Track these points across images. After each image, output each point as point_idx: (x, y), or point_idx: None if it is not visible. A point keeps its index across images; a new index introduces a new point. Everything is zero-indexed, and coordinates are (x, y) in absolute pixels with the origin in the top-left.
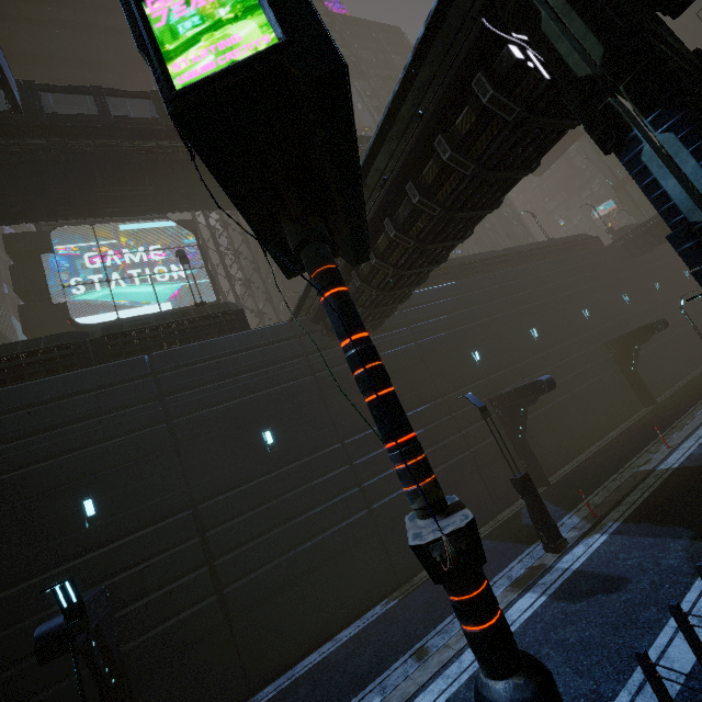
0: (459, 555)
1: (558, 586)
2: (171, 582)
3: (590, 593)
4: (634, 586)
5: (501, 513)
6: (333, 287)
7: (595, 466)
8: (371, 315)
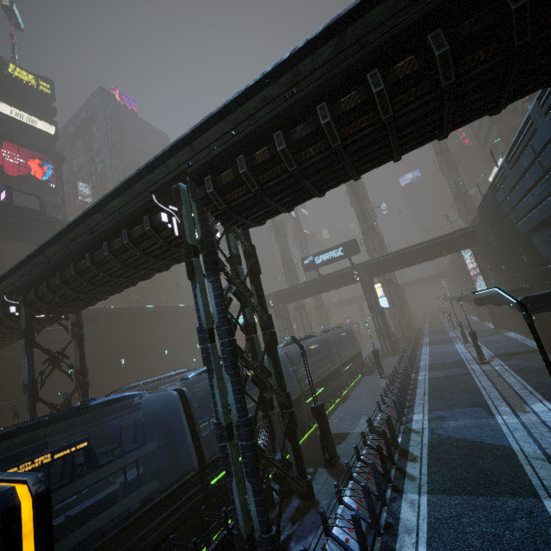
0: None
1: None
2: None
3: None
4: None
5: None
6: None
7: None
8: None
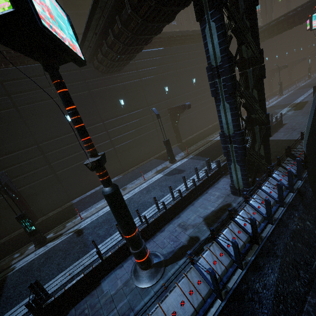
0: (92, 166)
1: (168, 172)
2: (33, 170)
3: (174, 174)
4: (185, 172)
5: (163, 151)
6: (61, 89)
7: (198, 137)
8: (115, 64)
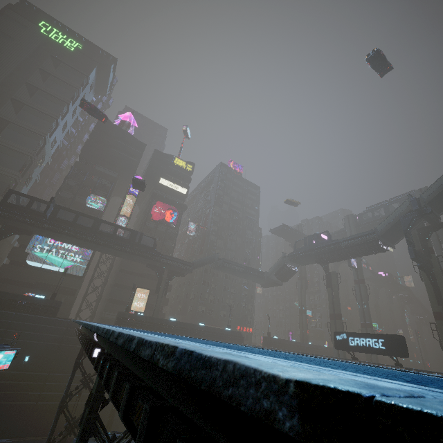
0: None
1: None
2: None
3: None
4: None
5: None
6: None
7: None
8: None
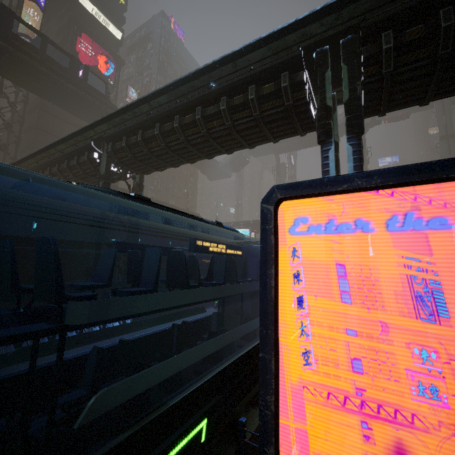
0: None
1: None
2: None
3: None
4: None
5: None
6: None
7: None
8: None
